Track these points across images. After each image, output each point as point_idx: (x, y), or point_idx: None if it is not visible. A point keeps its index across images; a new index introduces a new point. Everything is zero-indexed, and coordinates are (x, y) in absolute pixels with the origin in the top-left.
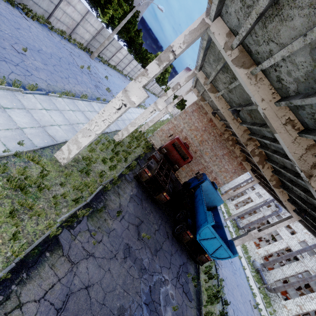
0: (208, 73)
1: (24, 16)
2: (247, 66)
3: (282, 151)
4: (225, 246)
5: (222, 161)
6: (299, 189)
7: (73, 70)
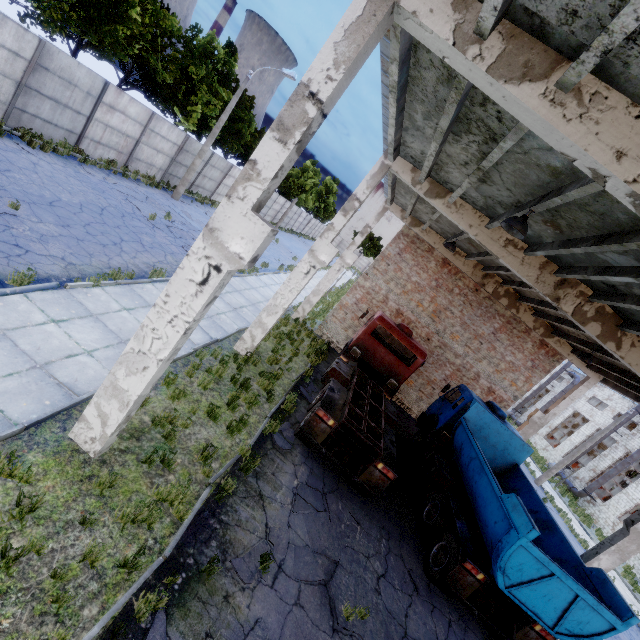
0: (416, 157)
1: (26, 147)
2: (539, 72)
3: None
4: (590, 596)
5: (496, 346)
6: None
7: (133, 227)
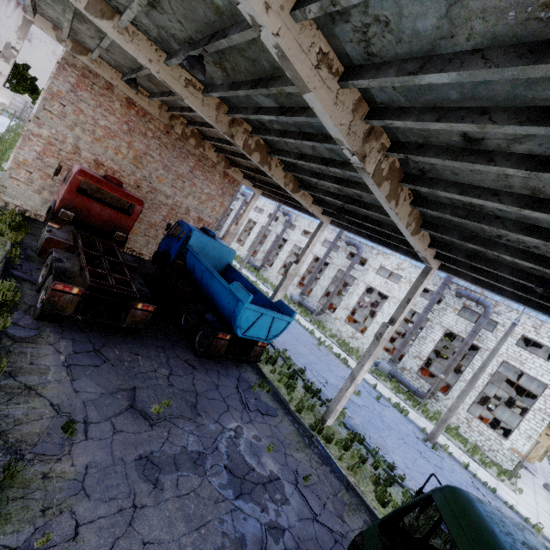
0: None
1: None
2: None
3: (294, 129)
4: (279, 314)
5: (195, 183)
6: (331, 183)
7: None
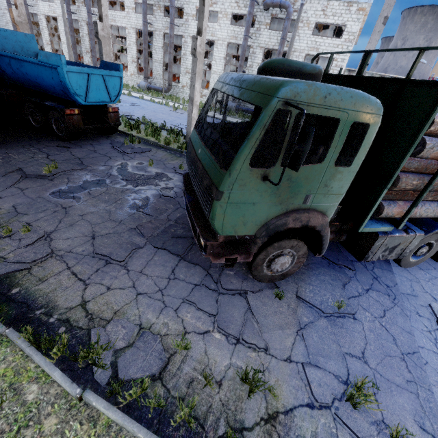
0: None
1: None
2: None
3: None
4: (105, 71)
5: None
6: None
7: None
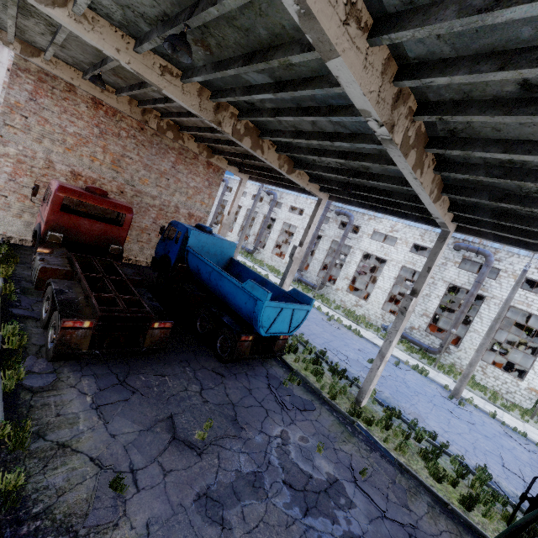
0: None
1: None
2: None
3: (291, 105)
4: (298, 305)
5: (179, 178)
6: (334, 158)
7: None
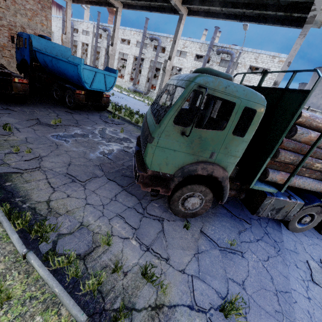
0: None
1: None
2: None
3: None
4: (107, 72)
5: None
6: None
7: None
